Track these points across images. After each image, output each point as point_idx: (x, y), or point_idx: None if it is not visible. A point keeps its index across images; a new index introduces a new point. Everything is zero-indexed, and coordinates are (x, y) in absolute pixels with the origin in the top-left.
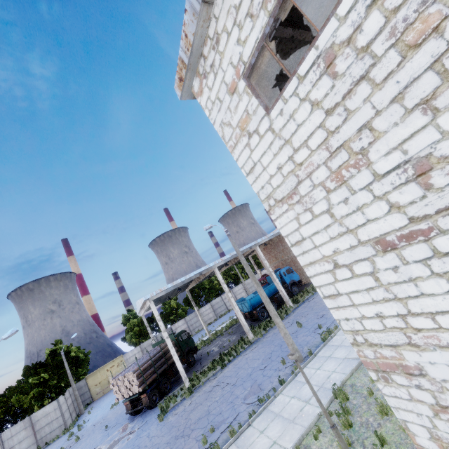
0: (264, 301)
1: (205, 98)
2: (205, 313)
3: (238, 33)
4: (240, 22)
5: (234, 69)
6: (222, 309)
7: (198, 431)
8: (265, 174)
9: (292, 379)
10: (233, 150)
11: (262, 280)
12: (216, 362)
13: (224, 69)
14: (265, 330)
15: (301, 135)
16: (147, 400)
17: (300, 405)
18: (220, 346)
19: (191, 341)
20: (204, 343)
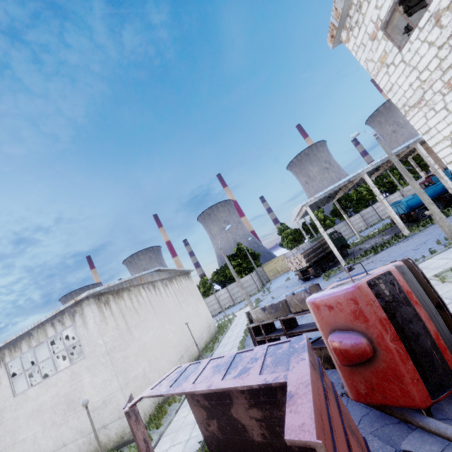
0: (417, 192)
1: (352, 44)
2: (354, 223)
3: (375, 2)
4: None
5: (374, 24)
6: (373, 219)
7: None
8: (400, 90)
9: (443, 251)
10: (375, 77)
11: (427, 182)
12: (368, 251)
13: (366, 25)
14: (424, 226)
15: (423, 63)
16: (313, 272)
17: (446, 261)
18: (372, 243)
19: (342, 239)
20: (355, 243)
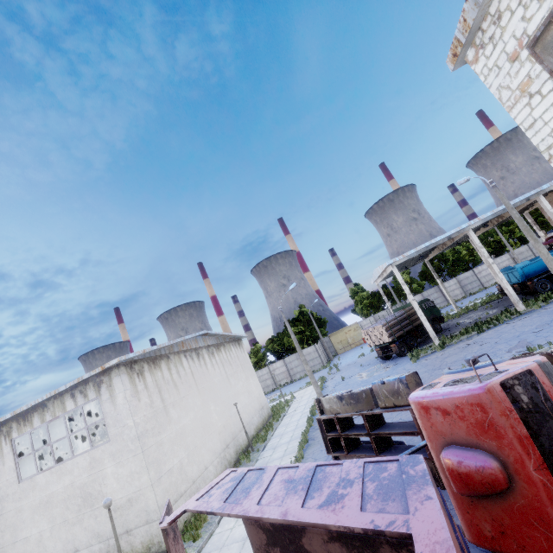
0: (544, 258)
1: (481, 66)
2: (448, 290)
3: (522, 12)
4: (525, 4)
5: (517, 41)
6: (473, 286)
7: (456, 367)
8: (546, 128)
9: None
10: (510, 110)
11: (547, 245)
12: (470, 328)
13: (504, 41)
14: (545, 301)
15: None
16: (397, 349)
17: None
18: (474, 318)
19: (435, 310)
20: (451, 316)
